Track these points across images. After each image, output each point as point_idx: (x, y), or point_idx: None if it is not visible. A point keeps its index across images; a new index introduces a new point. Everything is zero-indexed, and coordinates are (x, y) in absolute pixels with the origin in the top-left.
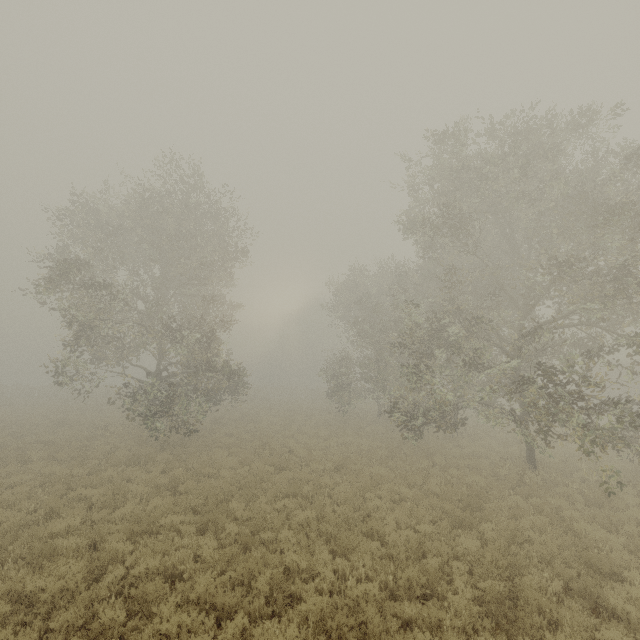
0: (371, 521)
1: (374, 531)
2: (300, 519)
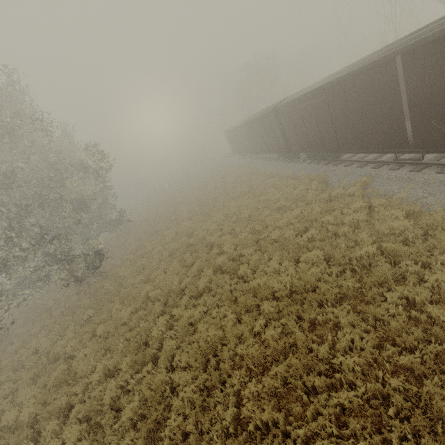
0: None
1: None
2: None
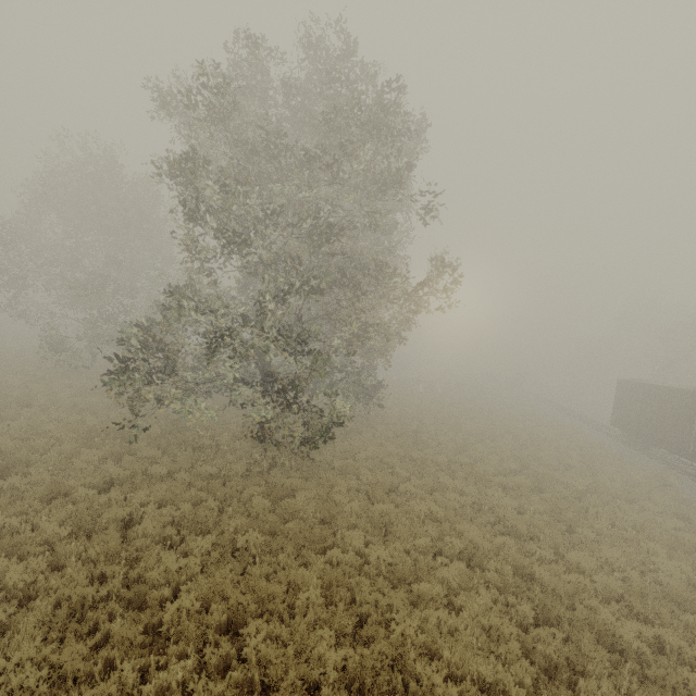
0: None
1: None
2: None
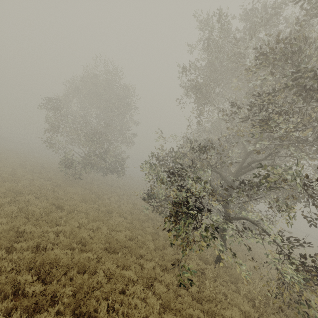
0: (42, 221)
1: (37, 225)
2: (29, 208)
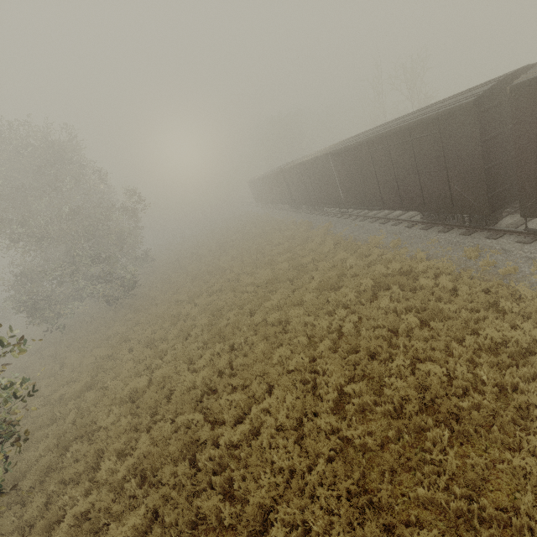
0: None
1: None
2: None
